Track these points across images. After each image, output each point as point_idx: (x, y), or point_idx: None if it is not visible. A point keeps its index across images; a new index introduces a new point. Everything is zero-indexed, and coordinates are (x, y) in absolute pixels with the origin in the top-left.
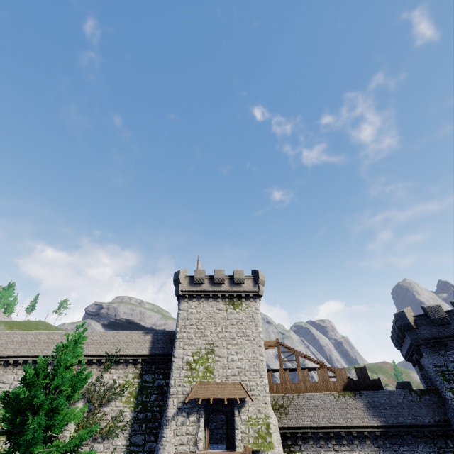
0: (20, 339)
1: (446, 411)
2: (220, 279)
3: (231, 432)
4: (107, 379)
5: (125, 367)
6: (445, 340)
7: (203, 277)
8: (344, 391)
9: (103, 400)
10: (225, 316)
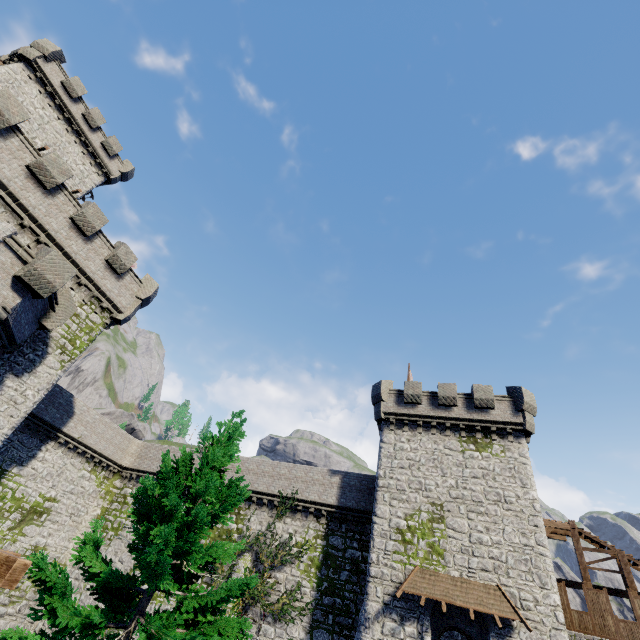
0: None
1: None
2: (449, 399)
3: None
4: (280, 530)
5: (304, 519)
6: None
7: (418, 394)
8: None
9: (274, 560)
10: (461, 460)
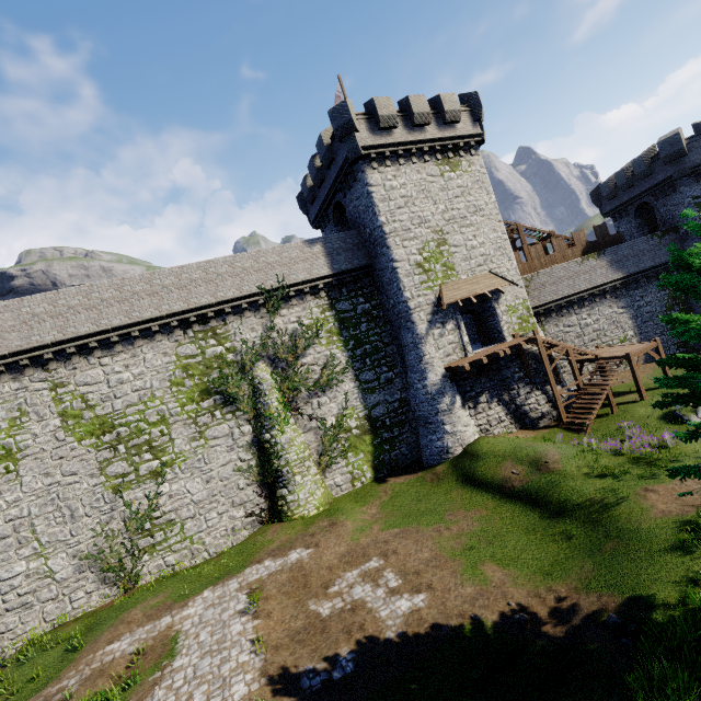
0: (53, 308)
1: (686, 244)
2: (424, 116)
3: (487, 329)
4: (282, 325)
5: (302, 302)
6: None
7: (394, 114)
8: (587, 255)
9: (297, 351)
10: (444, 185)
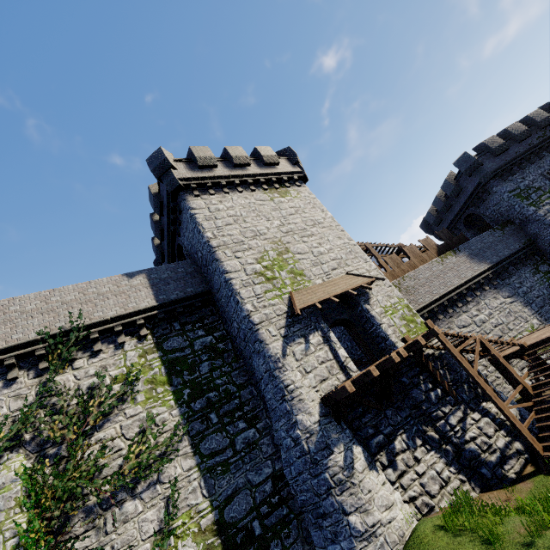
0: None
1: (529, 229)
2: (243, 158)
3: (369, 339)
4: (72, 382)
5: (111, 346)
6: (510, 165)
7: (211, 156)
8: (444, 254)
9: (86, 420)
10: (275, 206)
